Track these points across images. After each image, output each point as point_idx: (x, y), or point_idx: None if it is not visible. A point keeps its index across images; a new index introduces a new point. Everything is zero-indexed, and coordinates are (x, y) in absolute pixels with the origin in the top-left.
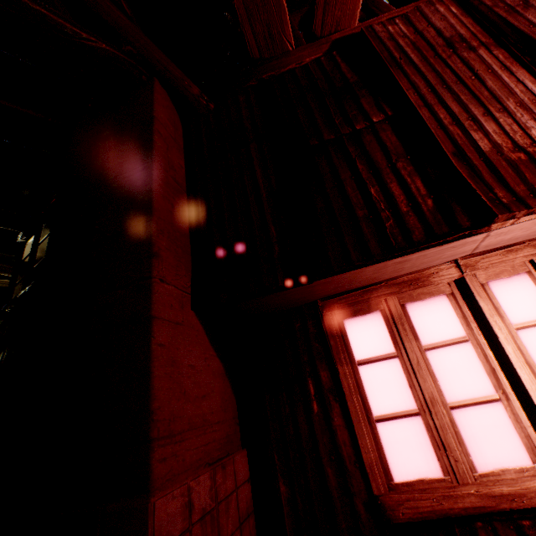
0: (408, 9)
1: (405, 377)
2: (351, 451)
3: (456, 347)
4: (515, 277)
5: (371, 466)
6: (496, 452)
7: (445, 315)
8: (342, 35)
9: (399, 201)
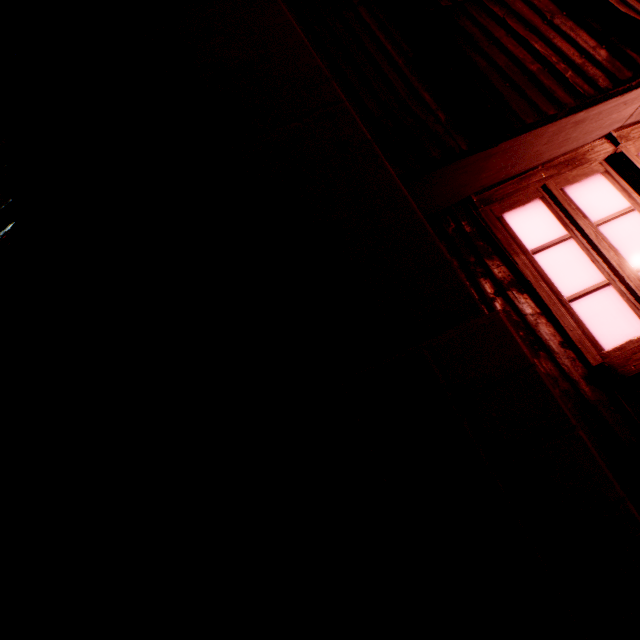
0: None
1: (585, 254)
2: (554, 335)
3: (624, 217)
4: None
5: (580, 341)
6: None
7: (606, 191)
8: None
9: (569, 54)
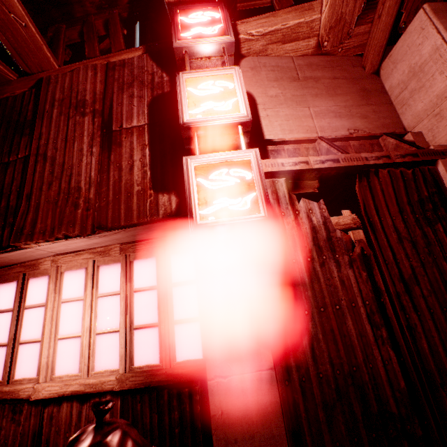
0: (90, 63)
1: (10, 323)
2: None
3: (38, 308)
4: (79, 270)
5: None
6: (26, 369)
7: (43, 288)
8: (46, 75)
9: (0, 220)
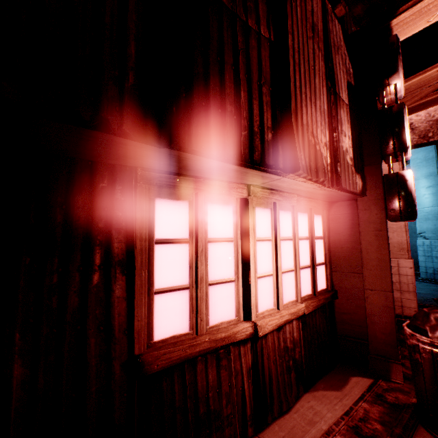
0: None
1: (189, 259)
2: (124, 321)
3: (226, 244)
4: (266, 209)
5: (140, 331)
6: (222, 312)
7: (228, 220)
8: None
9: (255, 119)
